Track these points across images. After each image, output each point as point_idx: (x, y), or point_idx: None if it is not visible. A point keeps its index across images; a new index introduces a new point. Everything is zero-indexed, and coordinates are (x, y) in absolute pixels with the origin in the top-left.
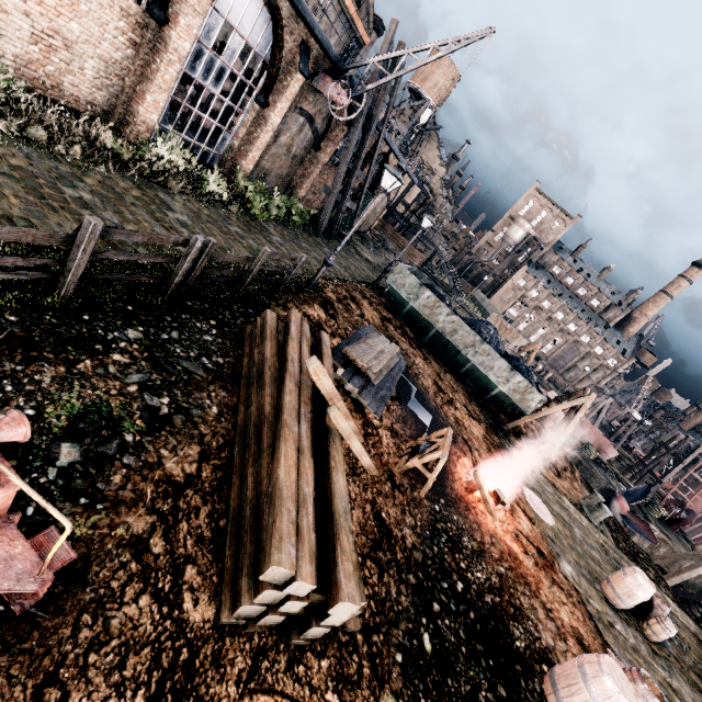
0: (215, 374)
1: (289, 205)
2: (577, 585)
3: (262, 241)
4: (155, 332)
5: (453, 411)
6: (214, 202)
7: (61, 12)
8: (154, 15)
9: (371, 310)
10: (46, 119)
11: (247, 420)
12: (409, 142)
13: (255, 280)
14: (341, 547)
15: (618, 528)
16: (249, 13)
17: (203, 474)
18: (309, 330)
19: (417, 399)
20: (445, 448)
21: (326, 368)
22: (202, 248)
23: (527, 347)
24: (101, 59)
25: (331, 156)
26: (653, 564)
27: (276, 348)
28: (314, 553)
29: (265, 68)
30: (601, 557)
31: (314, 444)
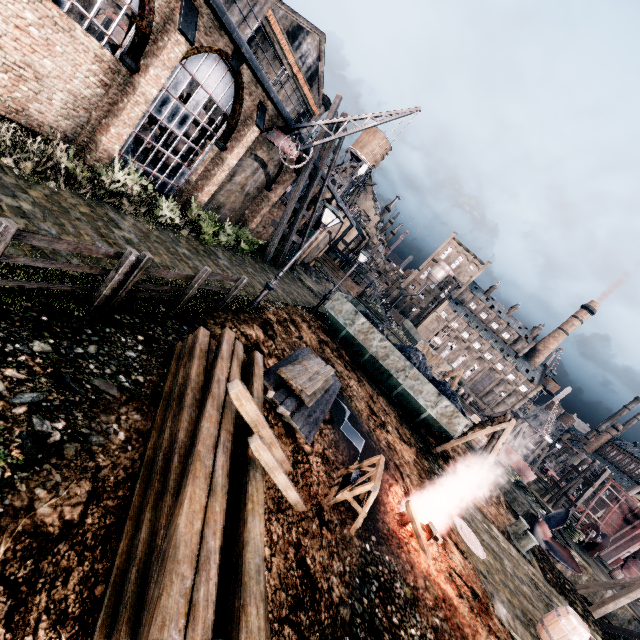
0: (131, 394)
1: (239, 234)
2: (513, 631)
3: (209, 264)
4: (68, 346)
5: (385, 435)
6: (166, 225)
7: (36, 50)
8: (126, 64)
9: (309, 333)
10: (3, 136)
11: (157, 449)
12: (349, 192)
13: (194, 298)
14: (247, 626)
15: (543, 556)
16: (214, 75)
17: (88, 520)
18: (246, 350)
19: (350, 422)
20: (377, 478)
21: (255, 390)
22: (136, 262)
23: (451, 372)
24: (70, 93)
25: (281, 197)
26: (579, 596)
27: (204, 367)
28: (208, 639)
29: (226, 119)
30: (532, 593)
31: (232, 479)
